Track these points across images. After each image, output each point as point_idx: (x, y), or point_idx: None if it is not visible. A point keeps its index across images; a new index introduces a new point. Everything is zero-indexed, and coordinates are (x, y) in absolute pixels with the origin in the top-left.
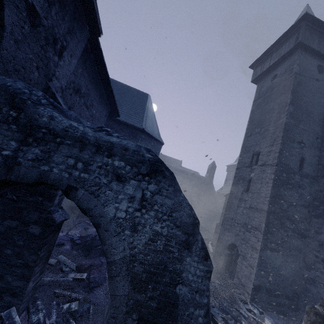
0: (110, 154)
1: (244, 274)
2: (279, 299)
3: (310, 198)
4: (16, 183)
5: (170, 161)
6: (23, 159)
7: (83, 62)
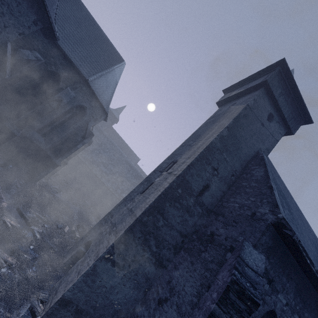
0: None
1: (67, 280)
2: None
3: (192, 228)
4: None
5: (129, 154)
6: None
7: None
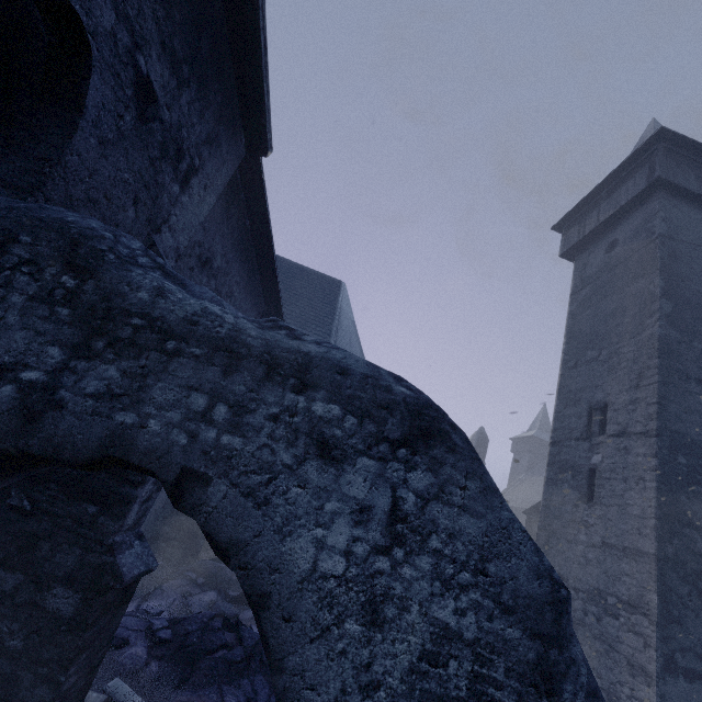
0: (301, 383)
1: None
2: None
3: None
4: (42, 460)
5: None
6: (71, 394)
7: (225, 206)
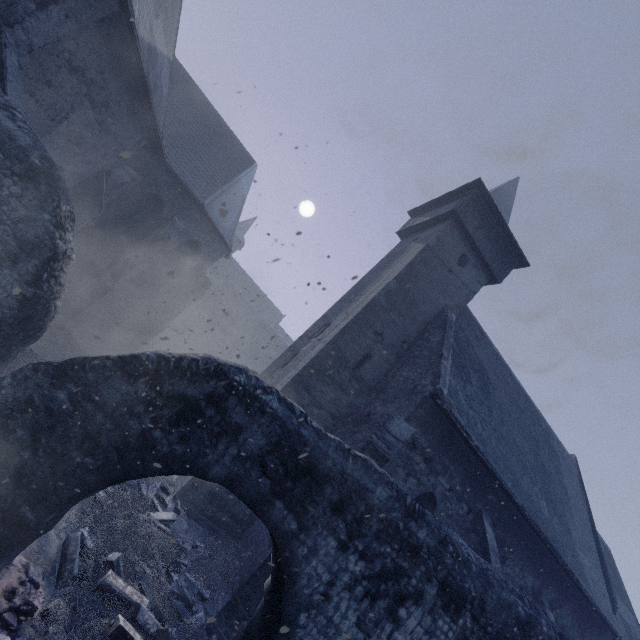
0: None
1: None
2: (220, 514)
3: (347, 409)
4: None
5: (265, 306)
6: None
7: (105, 37)
